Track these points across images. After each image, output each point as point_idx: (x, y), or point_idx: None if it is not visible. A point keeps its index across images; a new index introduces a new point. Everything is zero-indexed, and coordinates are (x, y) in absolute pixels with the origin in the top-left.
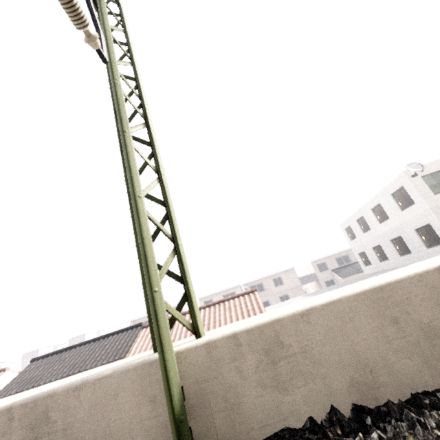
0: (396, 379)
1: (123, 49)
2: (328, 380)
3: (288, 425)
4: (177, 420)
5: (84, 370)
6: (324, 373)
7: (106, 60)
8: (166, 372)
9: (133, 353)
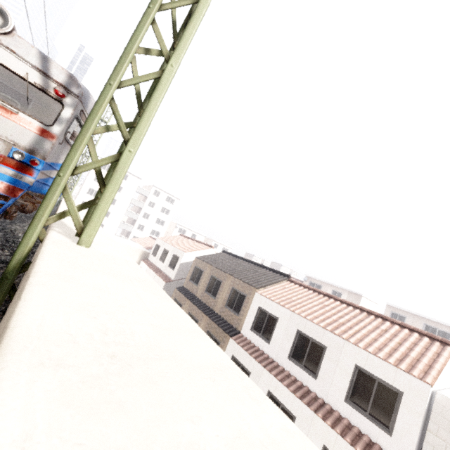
0: None
1: None
2: None
3: None
4: (5, 273)
5: (234, 277)
6: None
7: None
8: (22, 239)
9: (265, 291)
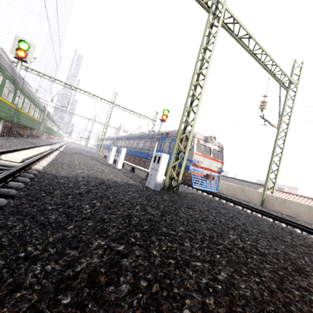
0: (302, 218)
1: (287, 114)
2: (289, 211)
3: (279, 211)
4: (262, 200)
5: None
6: (289, 210)
7: (277, 128)
8: (263, 195)
9: None
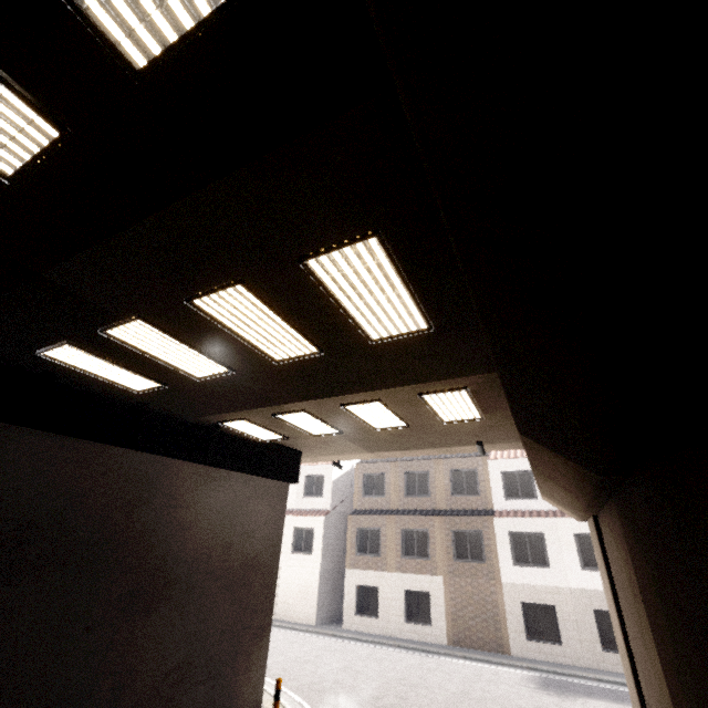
0: None
1: None
2: None
3: None
4: None
5: (445, 458)
6: None
7: None
8: None
9: (492, 456)
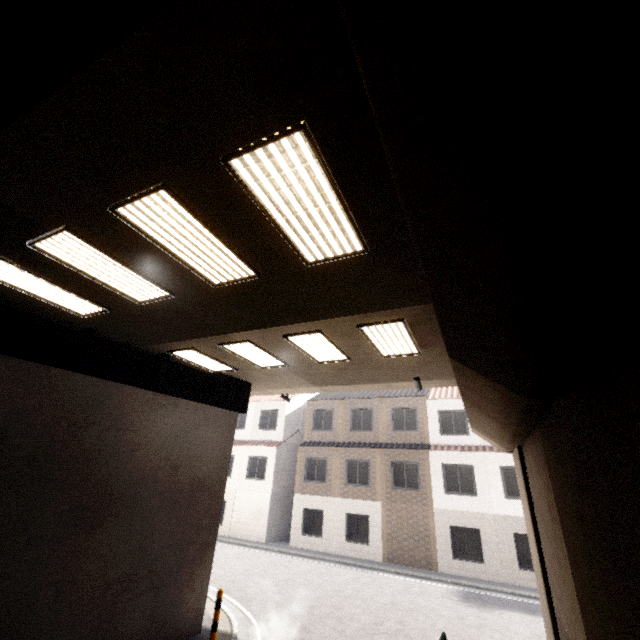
0: None
1: None
2: None
3: None
4: None
5: (388, 397)
6: None
7: None
8: None
9: (431, 396)
